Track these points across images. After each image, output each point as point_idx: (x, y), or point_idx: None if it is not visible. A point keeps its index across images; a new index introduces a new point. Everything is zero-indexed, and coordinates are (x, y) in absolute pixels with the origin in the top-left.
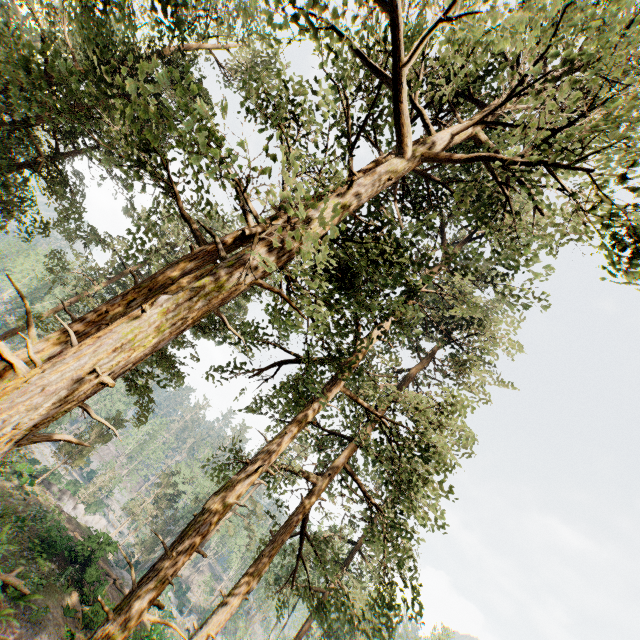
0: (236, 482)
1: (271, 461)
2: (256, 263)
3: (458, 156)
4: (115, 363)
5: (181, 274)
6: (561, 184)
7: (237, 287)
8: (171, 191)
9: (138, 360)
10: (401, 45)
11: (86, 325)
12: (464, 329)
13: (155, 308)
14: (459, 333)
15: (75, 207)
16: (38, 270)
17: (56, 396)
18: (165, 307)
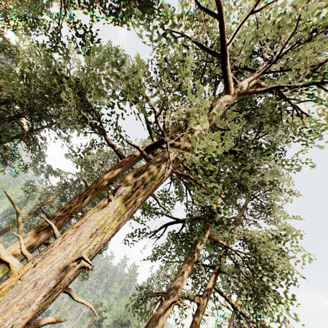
0: (157, 316)
1: (177, 295)
2: (172, 158)
3: (257, 90)
4: (91, 246)
5: (113, 177)
6: (326, 92)
7: (164, 175)
8: (101, 131)
9: (106, 240)
10: (224, 35)
11: (57, 219)
12: (261, 188)
13: (116, 197)
14: (258, 191)
15: (41, 155)
16: (19, 194)
17: (46, 288)
18: (123, 195)
